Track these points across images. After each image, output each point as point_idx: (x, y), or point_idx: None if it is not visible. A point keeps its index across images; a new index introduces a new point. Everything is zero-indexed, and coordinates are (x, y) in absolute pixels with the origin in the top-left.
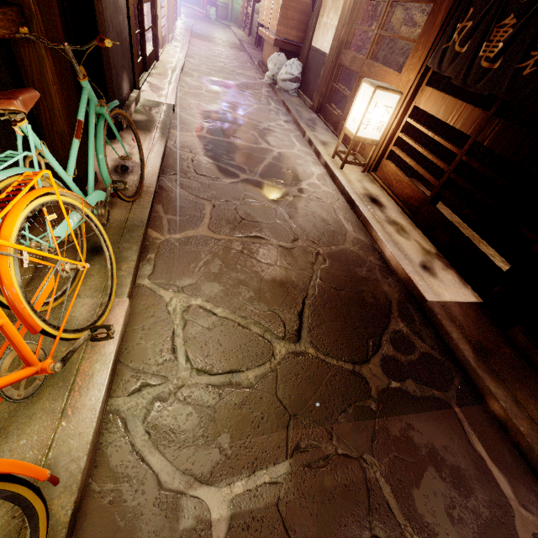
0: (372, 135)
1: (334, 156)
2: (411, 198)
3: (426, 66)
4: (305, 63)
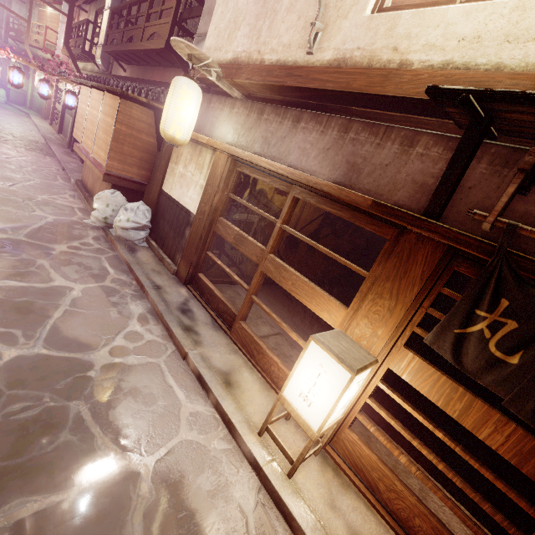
0: (336, 416)
1: (264, 432)
2: None
3: (405, 326)
4: (155, 207)
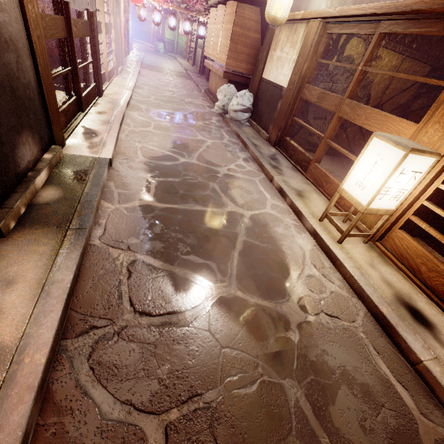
0: (387, 204)
1: (323, 219)
2: None
3: None
4: (256, 94)
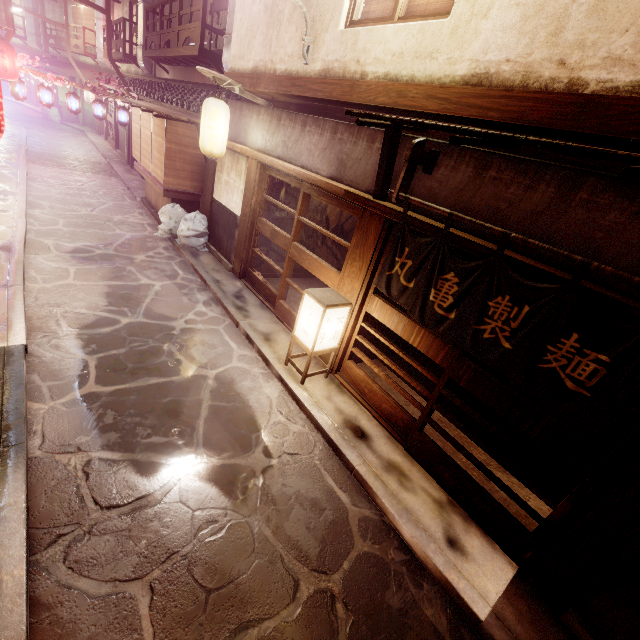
0: (330, 344)
1: (288, 363)
2: (393, 416)
3: (369, 279)
4: (210, 215)
